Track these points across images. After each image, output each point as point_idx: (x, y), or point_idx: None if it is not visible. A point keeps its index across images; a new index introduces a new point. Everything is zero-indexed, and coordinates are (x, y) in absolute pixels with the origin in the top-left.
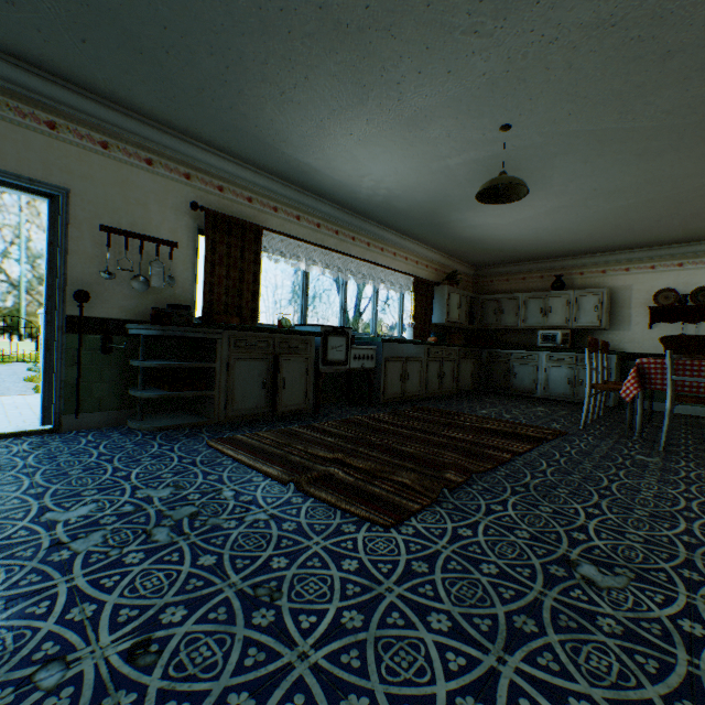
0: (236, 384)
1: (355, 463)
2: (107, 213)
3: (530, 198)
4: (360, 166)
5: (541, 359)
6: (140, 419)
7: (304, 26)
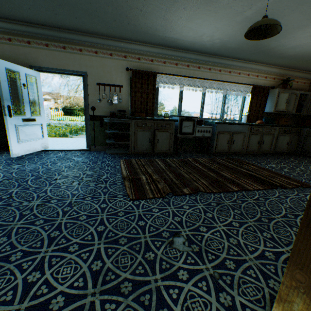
0: (138, 140)
1: (153, 176)
2: (98, 78)
3: None
4: (196, 32)
5: None
6: (109, 149)
7: None
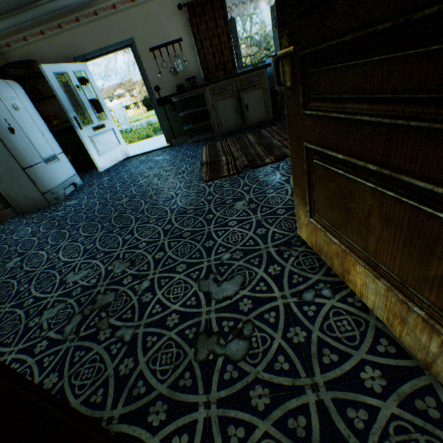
0: (220, 115)
1: (235, 155)
2: (149, 41)
3: None
4: None
5: None
6: (190, 138)
7: None
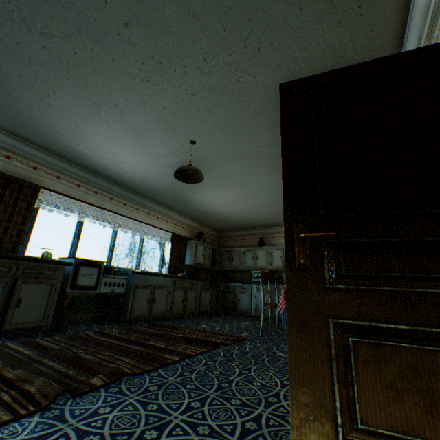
0: None
1: (8, 373)
2: None
3: (228, 188)
4: (116, 156)
5: (253, 289)
6: None
7: (39, 57)
